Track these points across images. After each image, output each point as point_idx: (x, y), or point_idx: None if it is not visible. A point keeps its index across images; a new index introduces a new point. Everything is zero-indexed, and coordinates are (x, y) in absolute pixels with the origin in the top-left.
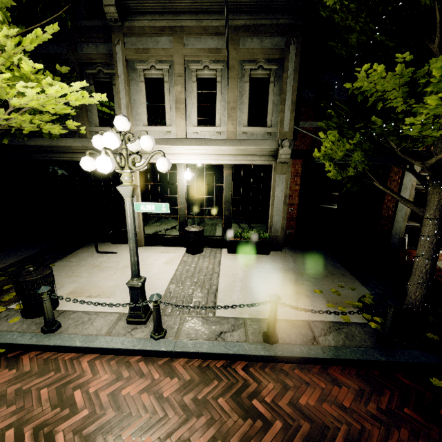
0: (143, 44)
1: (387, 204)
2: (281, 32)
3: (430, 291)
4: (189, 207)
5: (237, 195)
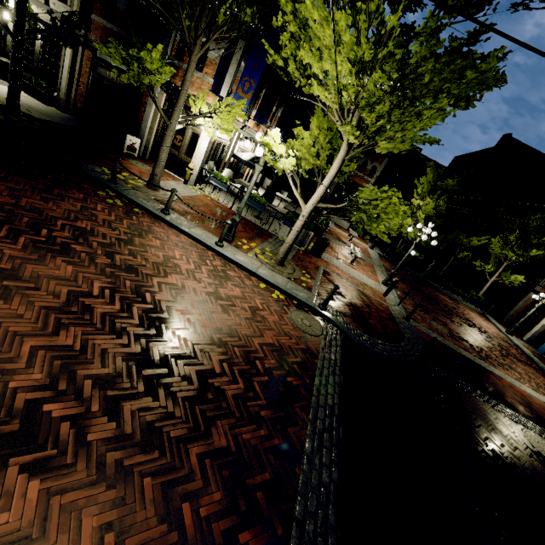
0: None
1: (142, 114)
2: None
3: (10, 90)
4: None
5: (45, 54)
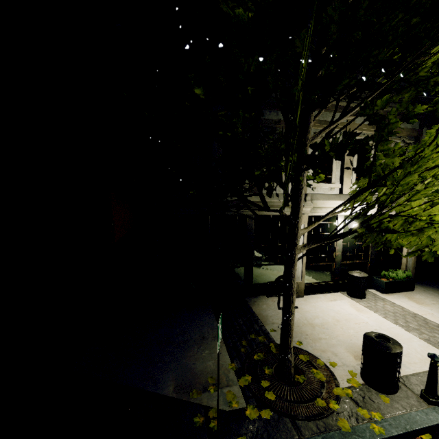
0: (324, 117)
1: None
2: (417, 118)
3: None
4: (343, 254)
5: None
